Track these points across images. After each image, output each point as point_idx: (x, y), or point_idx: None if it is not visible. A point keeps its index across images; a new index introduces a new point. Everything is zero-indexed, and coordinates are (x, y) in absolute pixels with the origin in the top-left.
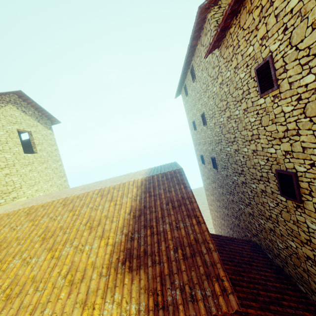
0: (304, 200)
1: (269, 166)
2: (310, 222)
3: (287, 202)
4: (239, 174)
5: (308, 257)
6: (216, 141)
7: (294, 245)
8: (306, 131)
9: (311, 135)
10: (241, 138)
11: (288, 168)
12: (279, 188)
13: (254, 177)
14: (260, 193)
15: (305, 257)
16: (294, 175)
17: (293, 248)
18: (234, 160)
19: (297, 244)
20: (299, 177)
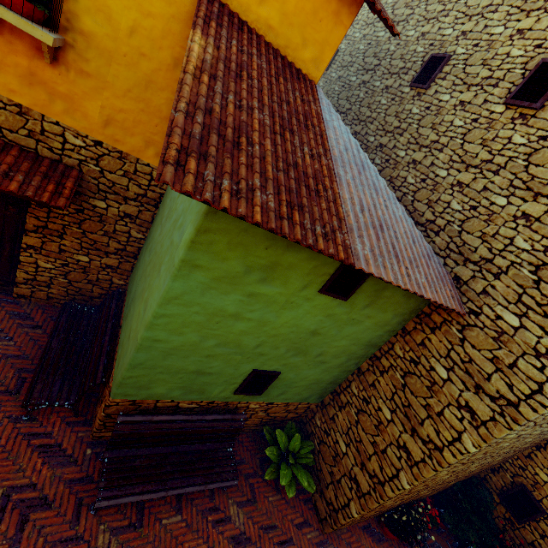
0: (432, 86)
1: (426, 53)
2: (417, 108)
3: (408, 94)
4: (367, 71)
5: (380, 145)
6: (367, 21)
7: (372, 140)
8: (506, 7)
9: (505, 12)
10: (420, 16)
11: (447, 53)
12: (416, 76)
13: (389, 72)
14: (379, 92)
15: (375, 148)
16: (449, 57)
17: (368, 144)
18: (377, 51)
19: (379, 137)
20: (451, 60)
